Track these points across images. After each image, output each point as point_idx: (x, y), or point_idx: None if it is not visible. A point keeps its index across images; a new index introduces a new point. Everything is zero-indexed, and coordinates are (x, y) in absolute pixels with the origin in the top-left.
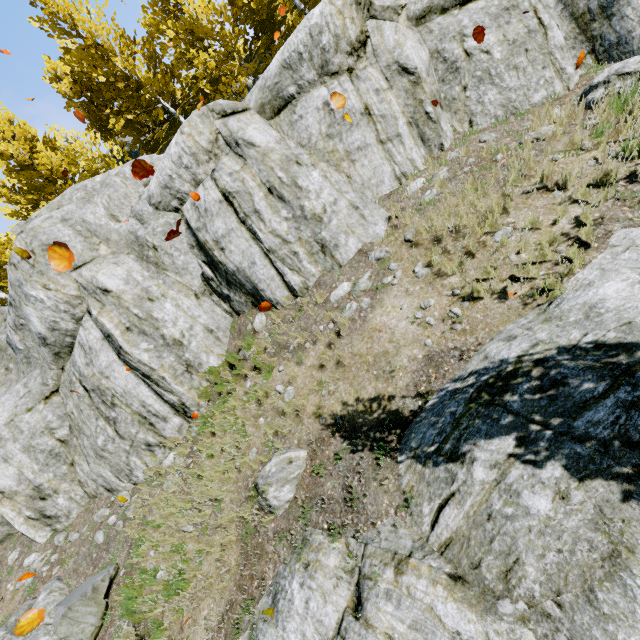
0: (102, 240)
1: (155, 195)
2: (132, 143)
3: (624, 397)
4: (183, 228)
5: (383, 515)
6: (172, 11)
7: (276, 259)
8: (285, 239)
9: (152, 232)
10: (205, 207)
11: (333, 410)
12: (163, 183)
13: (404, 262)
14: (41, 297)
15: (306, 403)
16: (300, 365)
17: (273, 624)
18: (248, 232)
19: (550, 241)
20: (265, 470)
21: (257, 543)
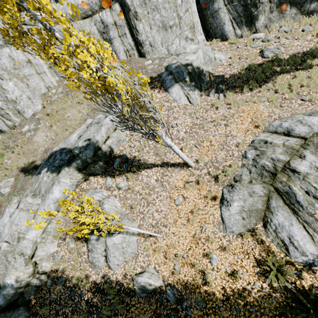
0: None
1: None
2: None
3: (60, 158)
4: None
5: (28, 188)
6: None
7: None
8: (2, 108)
9: None
10: None
11: (22, 166)
12: None
13: (44, 120)
14: None
15: (14, 165)
16: (13, 153)
17: (1, 218)
18: None
19: (75, 120)
20: (0, 185)
21: (0, 204)
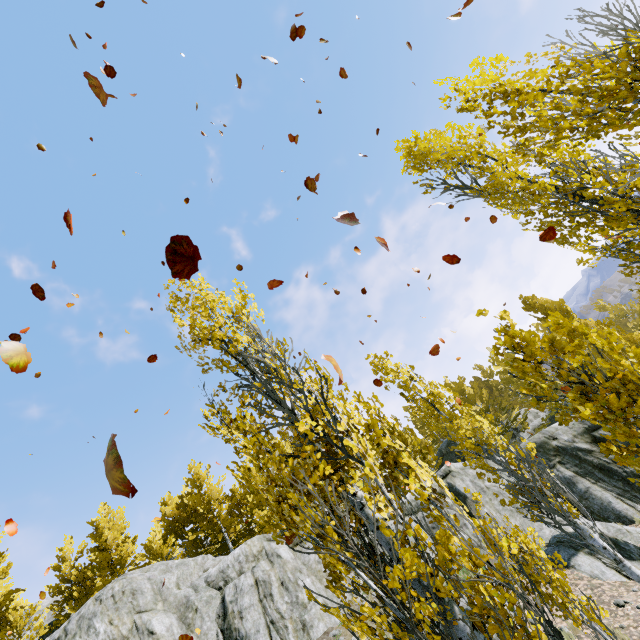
0: (162, 599)
1: (213, 575)
2: (185, 552)
3: None
4: (218, 601)
5: None
6: (254, 490)
7: (274, 628)
8: (283, 615)
9: (200, 598)
10: (242, 586)
11: None
12: (222, 568)
13: (347, 636)
14: (100, 629)
15: None
16: None
17: None
18: (262, 607)
19: None
20: None
21: None
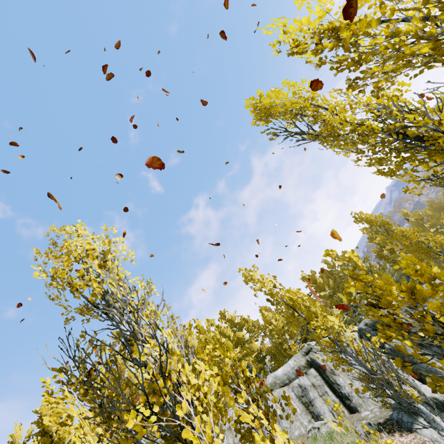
0: None
1: None
2: None
3: None
4: None
5: None
6: None
7: None
8: None
9: None
10: None
11: None
12: None
13: None
14: None
15: None
16: None
17: None
18: None
19: None
20: None
21: None
